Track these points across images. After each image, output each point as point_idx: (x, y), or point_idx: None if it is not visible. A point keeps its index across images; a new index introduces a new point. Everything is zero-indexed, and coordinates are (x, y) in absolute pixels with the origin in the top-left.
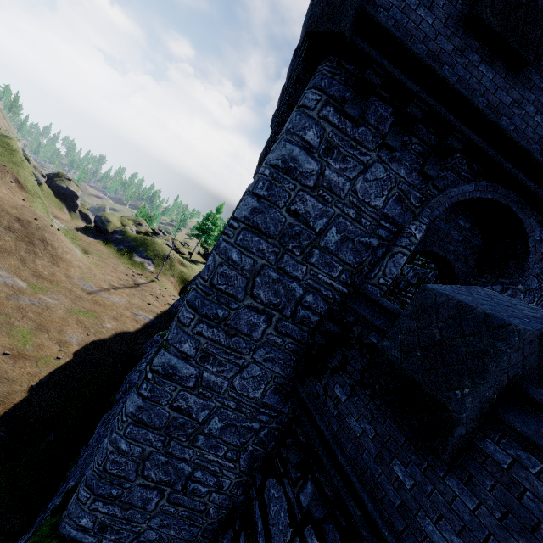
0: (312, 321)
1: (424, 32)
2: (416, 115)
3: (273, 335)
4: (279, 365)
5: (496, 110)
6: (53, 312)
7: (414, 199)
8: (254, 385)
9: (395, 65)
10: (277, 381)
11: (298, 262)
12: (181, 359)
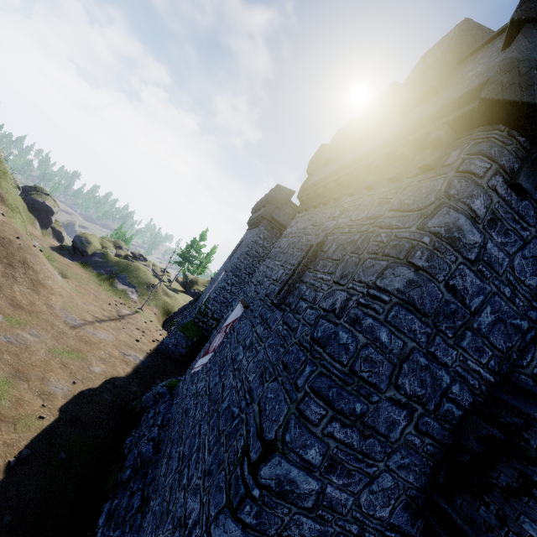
0: (455, 416)
1: None
2: None
3: (412, 435)
4: (414, 472)
5: None
6: (33, 353)
7: None
8: (382, 501)
9: None
10: (408, 494)
11: (449, 345)
12: (303, 470)
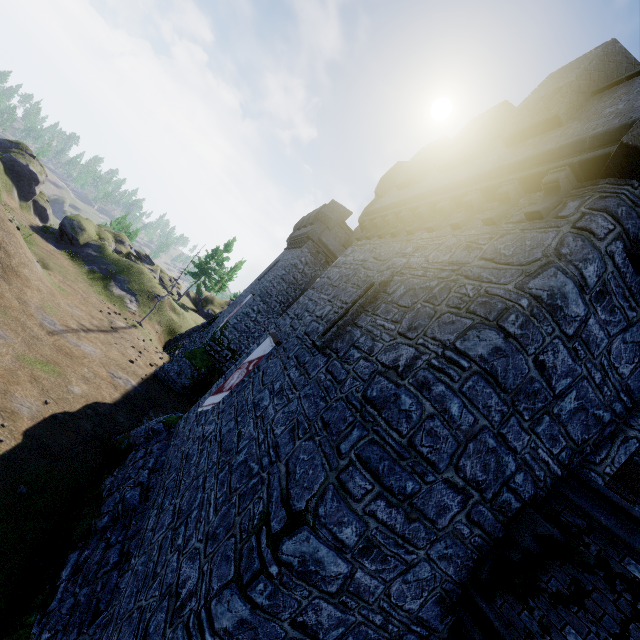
0: (512, 508)
1: None
2: None
3: (462, 523)
4: (455, 564)
5: None
6: None
7: None
8: (415, 592)
9: None
10: (444, 587)
11: (522, 429)
12: (334, 549)
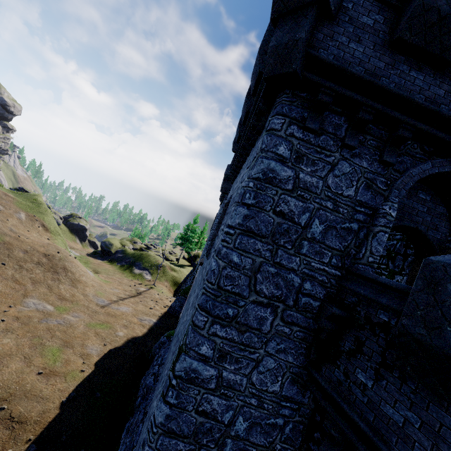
0: (314, 306)
1: (358, 58)
2: (367, 118)
3: (281, 326)
4: (291, 354)
5: (434, 102)
6: (75, 328)
7: (380, 184)
8: (271, 378)
9: (341, 86)
10: (292, 371)
11: (291, 255)
12: (201, 361)
